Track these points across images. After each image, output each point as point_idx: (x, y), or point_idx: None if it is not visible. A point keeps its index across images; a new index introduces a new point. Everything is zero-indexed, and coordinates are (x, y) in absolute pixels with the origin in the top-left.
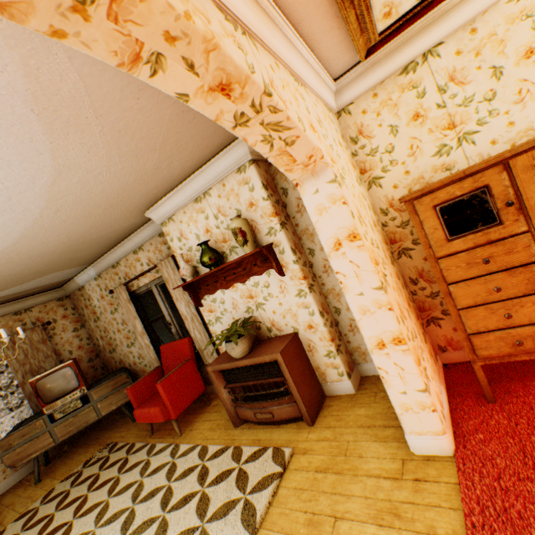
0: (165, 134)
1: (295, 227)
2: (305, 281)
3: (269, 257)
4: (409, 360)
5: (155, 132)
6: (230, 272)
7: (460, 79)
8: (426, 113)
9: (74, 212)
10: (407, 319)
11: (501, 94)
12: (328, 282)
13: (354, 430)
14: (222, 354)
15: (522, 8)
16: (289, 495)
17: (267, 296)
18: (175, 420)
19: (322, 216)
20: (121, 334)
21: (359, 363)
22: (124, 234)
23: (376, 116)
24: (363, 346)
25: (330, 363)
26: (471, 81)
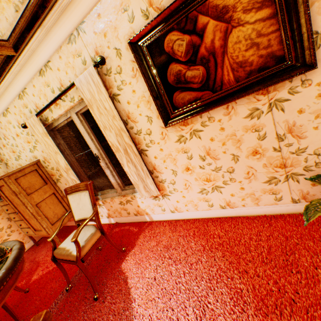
0: None
1: None
2: None
3: None
4: None
5: None
6: None
7: (7, 137)
8: (6, 145)
9: None
10: (3, 223)
11: (19, 146)
12: None
13: None
14: None
15: (8, 120)
16: None
17: None
18: None
19: None
20: None
21: None
22: None
23: None
24: None
25: None
26: (10, 139)
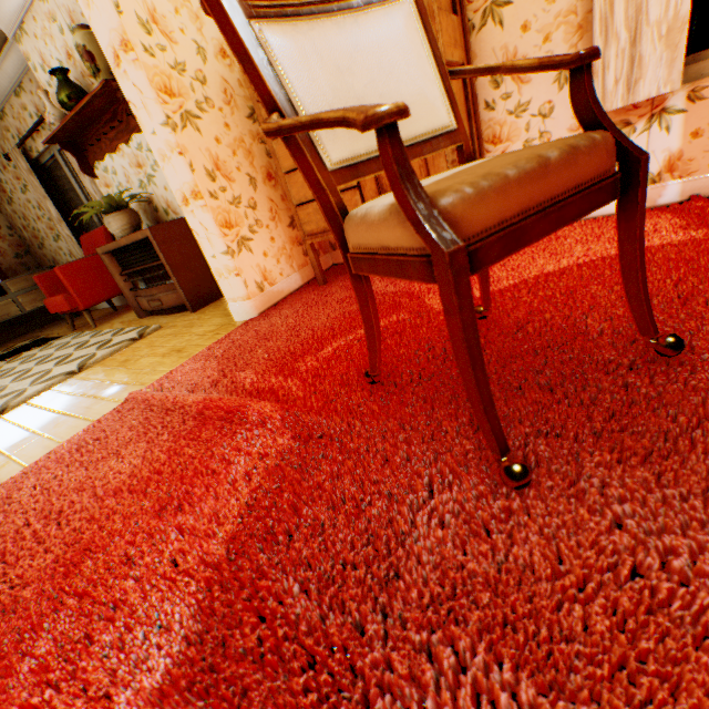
0: None
1: None
2: None
3: None
4: (209, 219)
5: None
6: (110, 128)
7: None
8: None
9: None
10: (239, 184)
11: None
12: None
13: (217, 313)
14: None
15: None
16: (130, 350)
17: (155, 165)
18: (88, 312)
19: (91, 9)
20: (43, 224)
21: None
22: None
23: None
24: None
25: None
26: None
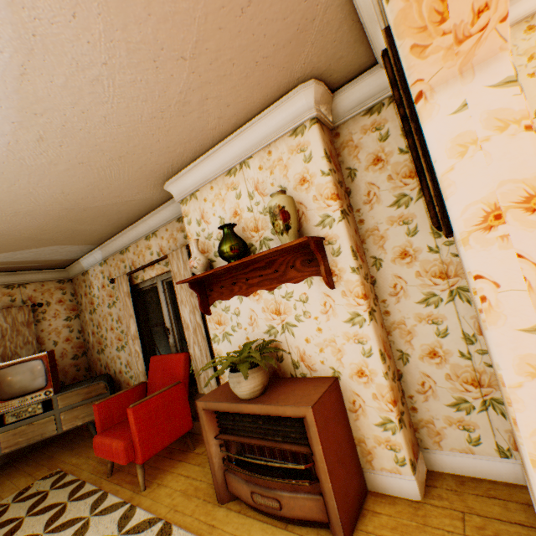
0: (201, 23)
1: (358, 224)
2: (365, 301)
3: (317, 257)
4: None
5: (185, 10)
6: (254, 273)
7: None
8: None
9: (67, 151)
10: None
11: None
12: (397, 310)
13: None
14: (223, 385)
15: None
16: None
17: (302, 315)
18: (142, 464)
19: (464, 157)
20: (113, 333)
21: (426, 446)
22: (137, 212)
23: (527, 61)
24: (438, 421)
25: (384, 438)
26: None
